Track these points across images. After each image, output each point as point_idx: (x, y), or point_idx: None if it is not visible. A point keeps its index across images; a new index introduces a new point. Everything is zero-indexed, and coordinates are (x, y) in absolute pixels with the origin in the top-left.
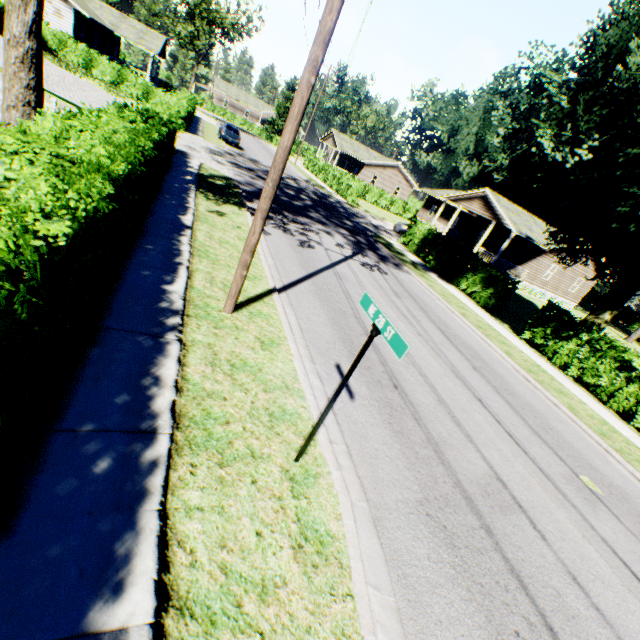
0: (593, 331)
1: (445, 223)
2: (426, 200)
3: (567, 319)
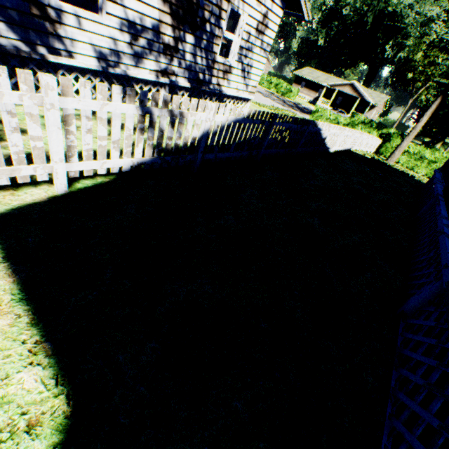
0: (442, 151)
1: (314, 93)
2: (296, 79)
3: (435, 149)
